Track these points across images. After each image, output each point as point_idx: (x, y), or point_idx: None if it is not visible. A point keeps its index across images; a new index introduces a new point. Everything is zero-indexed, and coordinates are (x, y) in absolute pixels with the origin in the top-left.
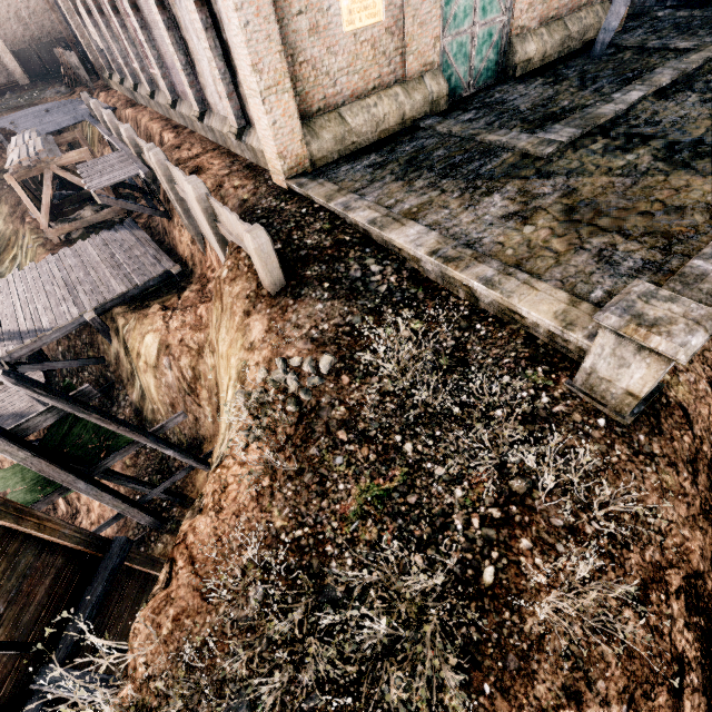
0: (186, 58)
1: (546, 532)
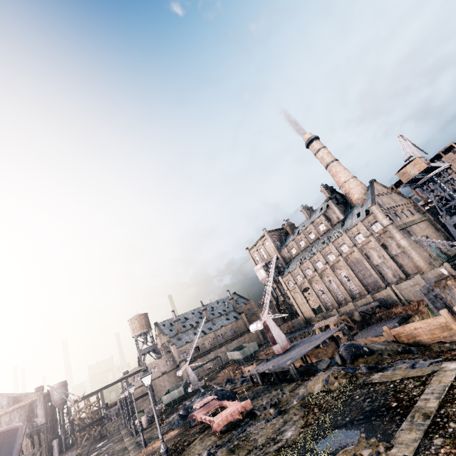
0: (379, 277)
1: None
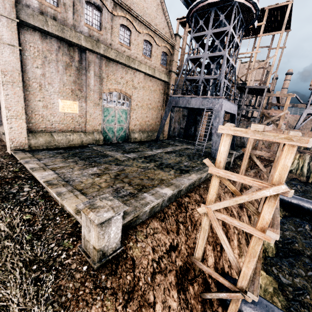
0: None
1: None
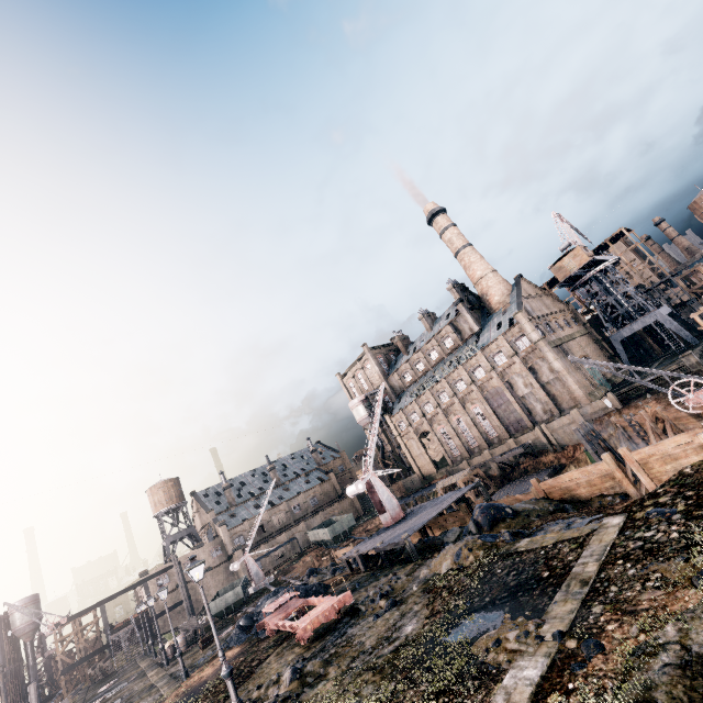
0: (525, 414)
1: None
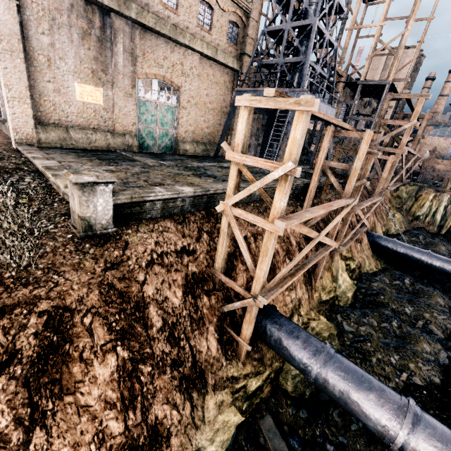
0: None
1: None
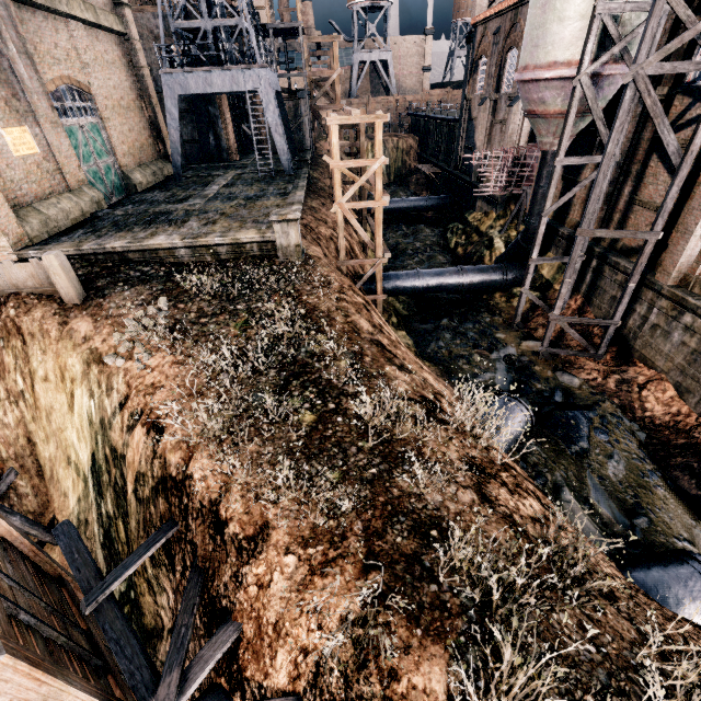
0: None
1: (308, 292)
